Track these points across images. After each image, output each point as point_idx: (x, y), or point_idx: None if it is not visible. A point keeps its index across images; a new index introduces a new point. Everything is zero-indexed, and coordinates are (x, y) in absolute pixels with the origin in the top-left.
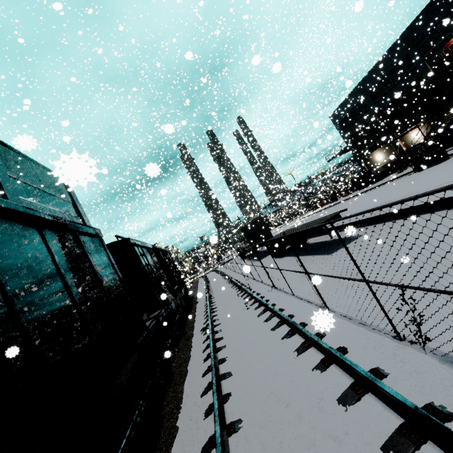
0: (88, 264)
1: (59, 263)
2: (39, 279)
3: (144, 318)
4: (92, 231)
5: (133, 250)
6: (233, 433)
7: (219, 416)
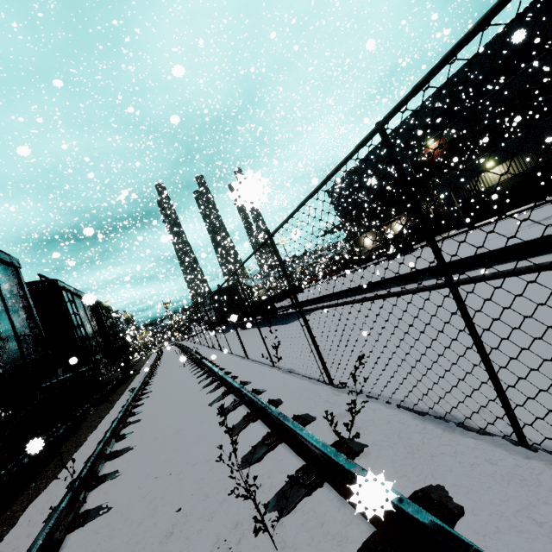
0: None
1: None
2: None
3: (58, 373)
4: (8, 258)
5: (59, 294)
6: (121, 439)
7: (112, 430)
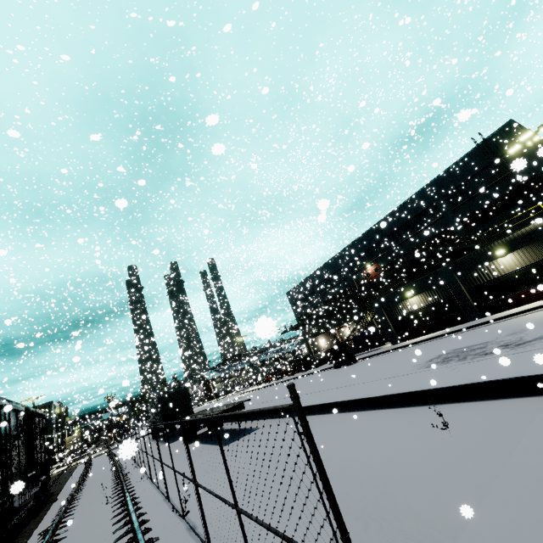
0: None
1: None
2: None
3: None
4: None
5: None
6: None
7: None
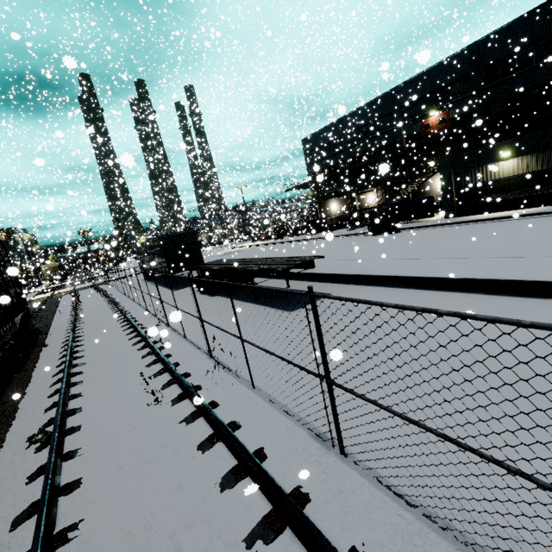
0: None
1: None
2: None
3: None
4: None
5: None
6: None
7: None
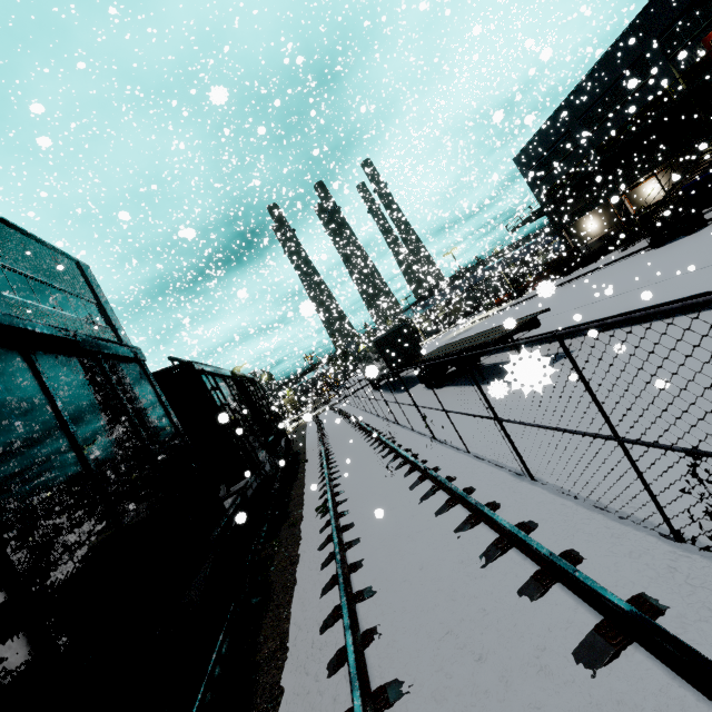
0: (120, 410)
1: (65, 412)
2: (25, 445)
3: (222, 492)
4: (126, 351)
5: (199, 382)
6: (385, 708)
7: (358, 676)
